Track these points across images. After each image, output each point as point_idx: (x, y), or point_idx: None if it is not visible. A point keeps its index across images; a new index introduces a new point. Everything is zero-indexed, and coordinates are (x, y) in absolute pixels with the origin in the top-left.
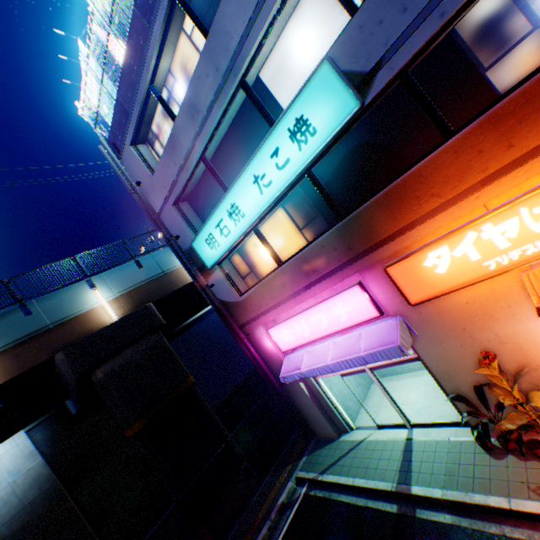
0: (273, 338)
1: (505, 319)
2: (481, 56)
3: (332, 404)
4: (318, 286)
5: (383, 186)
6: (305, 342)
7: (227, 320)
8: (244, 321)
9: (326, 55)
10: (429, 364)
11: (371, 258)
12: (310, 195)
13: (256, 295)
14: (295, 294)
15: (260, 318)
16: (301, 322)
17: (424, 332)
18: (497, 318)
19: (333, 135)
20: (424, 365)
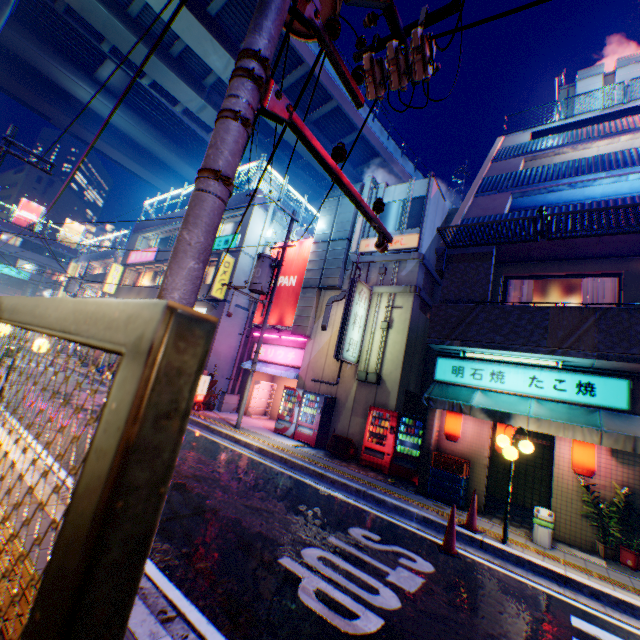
0: None
1: None
2: (41, 290)
3: None
4: None
5: (19, 289)
6: None
7: None
8: None
9: (33, 273)
10: None
11: (5, 294)
12: (5, 277)
13: None
14: None
15: None
16: None
17: None
18: None
19: (23, 279)
20: None
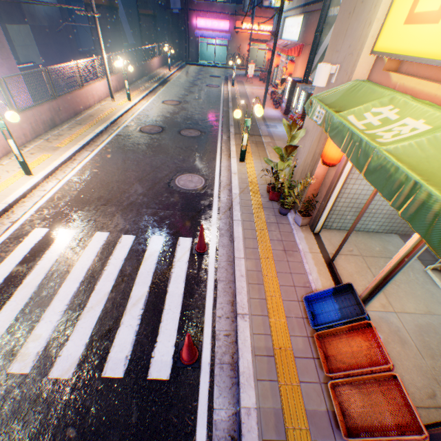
0: (197, 22)
1: (244, 44)
2: None
3: (199, 53)
4: (222, 16)
5: None
6: (207, 29)
7: (184, 4)
8: (191, 10)
9: None
10: (229, 48)
11: (236, 18)
12: None
13: (203, 5)
14: (215, 14)
15: (198, 13)
16: (210, 22)
17: (232, 40)
18: (243, 43)
19: None
20: (227, 49)
